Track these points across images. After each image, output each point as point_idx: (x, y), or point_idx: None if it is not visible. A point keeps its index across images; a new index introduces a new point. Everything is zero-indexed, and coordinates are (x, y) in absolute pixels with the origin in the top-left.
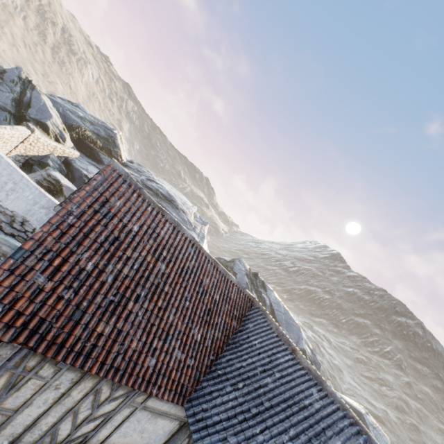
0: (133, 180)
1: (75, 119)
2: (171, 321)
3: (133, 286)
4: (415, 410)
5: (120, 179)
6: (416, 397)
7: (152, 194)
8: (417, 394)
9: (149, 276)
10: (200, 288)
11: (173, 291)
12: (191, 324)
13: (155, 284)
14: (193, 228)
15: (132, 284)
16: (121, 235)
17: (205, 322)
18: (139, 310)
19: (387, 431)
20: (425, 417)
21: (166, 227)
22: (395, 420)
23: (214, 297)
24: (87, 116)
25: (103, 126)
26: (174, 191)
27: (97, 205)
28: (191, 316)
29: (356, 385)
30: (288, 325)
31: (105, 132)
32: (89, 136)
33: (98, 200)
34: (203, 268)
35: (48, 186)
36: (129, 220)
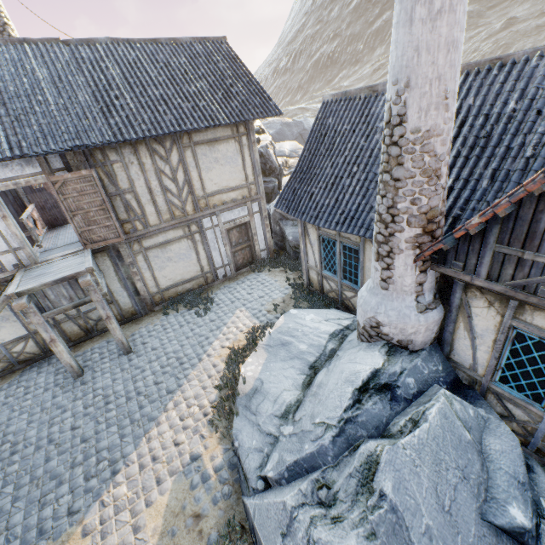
0: None
1: None
2: None
3: None
4: None
5: None
6: None
7: None
8: None
9: None
10: None
11: None
12: None
13: None
14: None
15: None
16: None
17: None
18: None
19: None
20: None
21: None
22: None
23: None
24: None
25: None
26: None
27: None
28: None
29: None
30: None
31: None
32: None
33: None
34: None
35: None
36: None
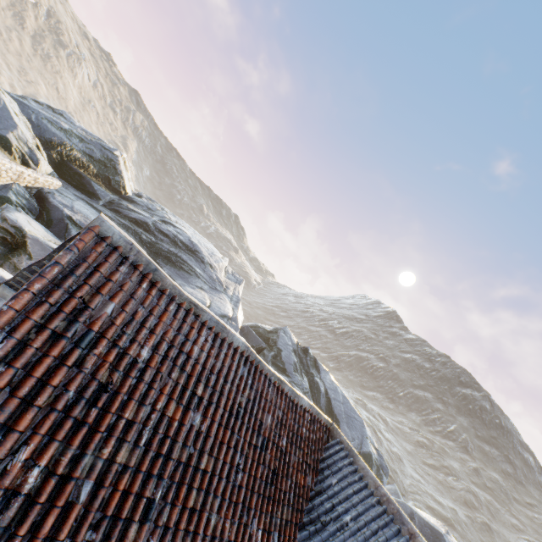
0: (142, 256)
1: (55, 133)
2: (213, 527)
3: (139, 485)
4: (486, 503)
5: (114, 256)
6: (485, 487)
7: (169, 242)
8: (486, 482)
9: (171, 449)
10: (258, 437)
11: (216, 462)
12: (247, 515)
13: (182, 462)
14: (225, 289)
15: (137, 483)
16: (113, 378)
17: (268, 499)
18: (150, 536)
19: (458, 537)
20: (496, 512)
21: (202, 336)
22: (465, 519)
23: (280, 445)
24: (75, 129)
25: (98, 144)
26: (198, 238)
27: (60, 320)
28: (247, 500)
29: (419, 477)
30: (349, 420)
31: (102, 153)
32: (78, 158)
33: (64, 308)
34: (262, 397)
35: (3, 237)
36: (132, 340)
